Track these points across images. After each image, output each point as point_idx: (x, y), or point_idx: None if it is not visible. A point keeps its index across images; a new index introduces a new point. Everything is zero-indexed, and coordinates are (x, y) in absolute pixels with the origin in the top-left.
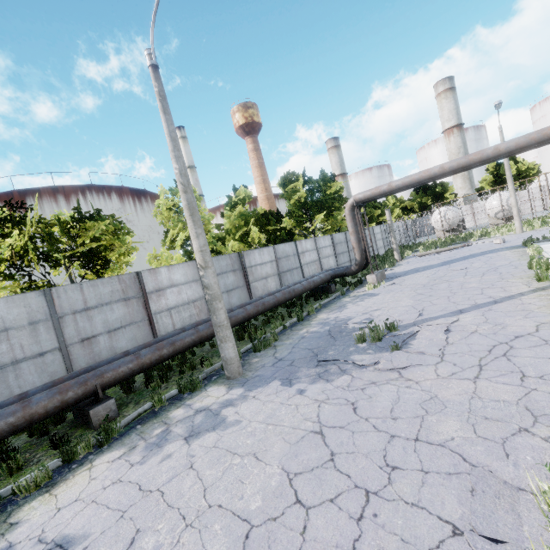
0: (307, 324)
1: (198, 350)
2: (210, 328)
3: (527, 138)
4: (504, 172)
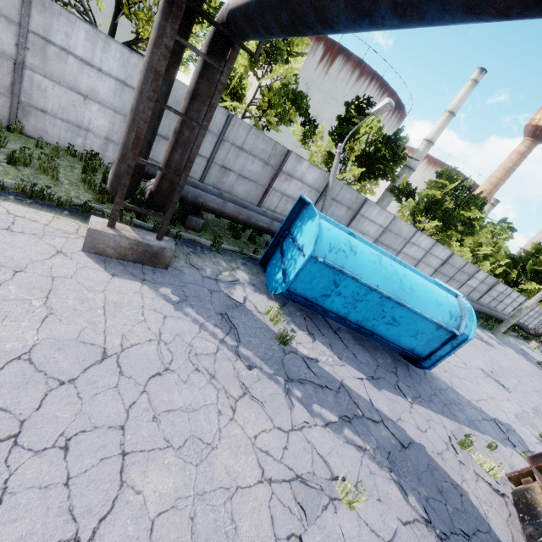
0: (507, 337)
1: None
2: (488, 312)
3: None
4: None
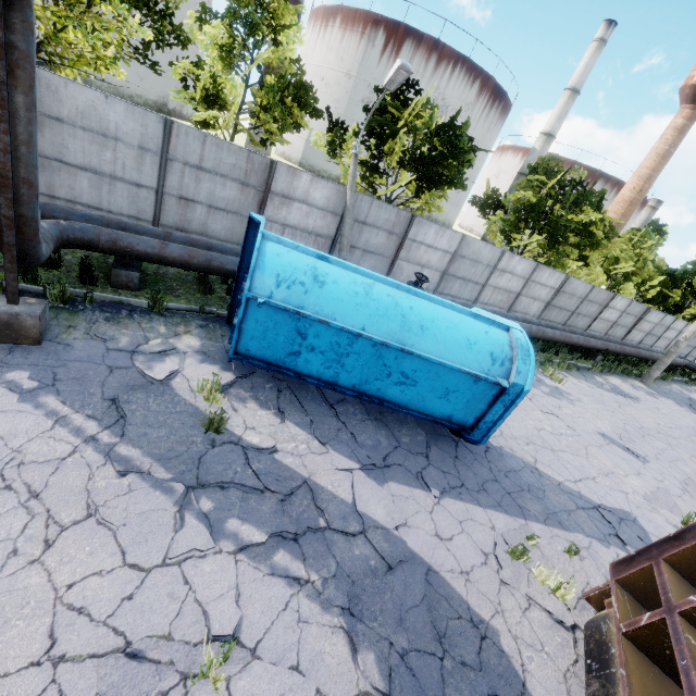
0: (668, 384)
1: None
2: (634, 352)
3: None
4: None
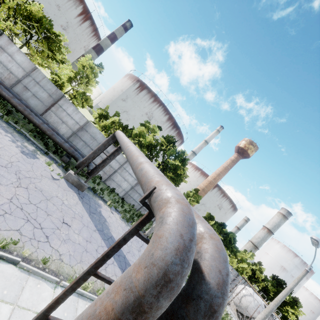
0: None
1: None
2: None
3: (132, 151)
4: None
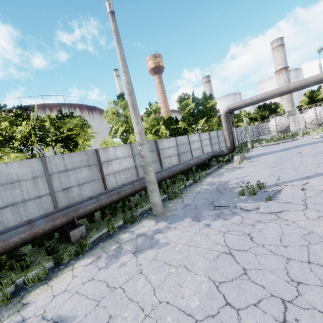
0: (199, 184)
1: (132, 198)
2: (141, 184)
3: None
4: (316, 96)
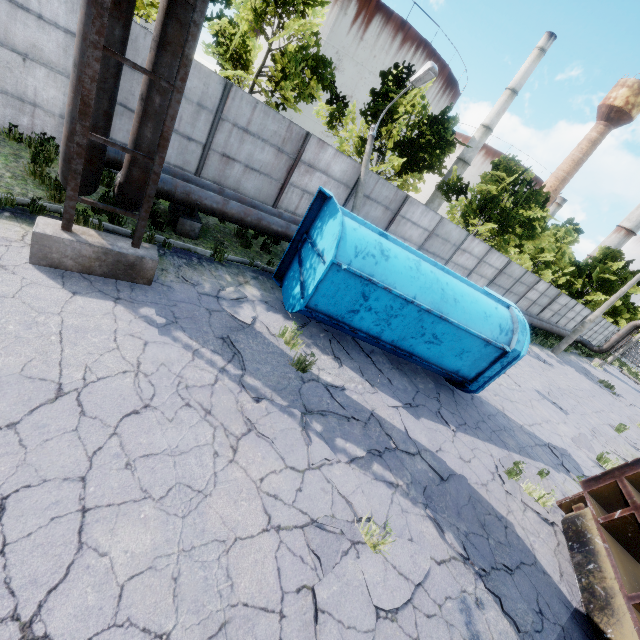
0: (568, 355)
1: None
2: (548, 327)
3: None
4: None
